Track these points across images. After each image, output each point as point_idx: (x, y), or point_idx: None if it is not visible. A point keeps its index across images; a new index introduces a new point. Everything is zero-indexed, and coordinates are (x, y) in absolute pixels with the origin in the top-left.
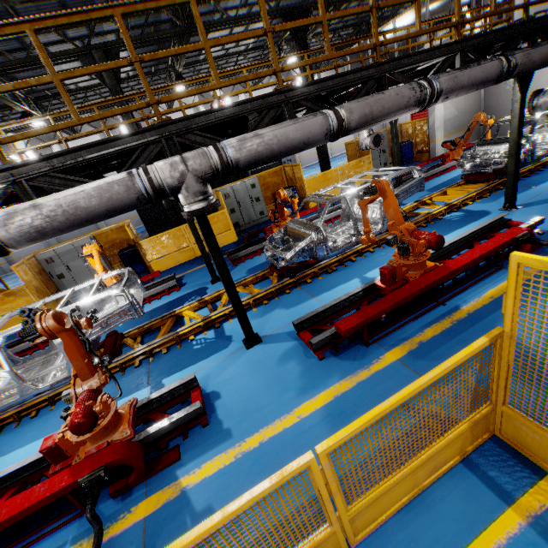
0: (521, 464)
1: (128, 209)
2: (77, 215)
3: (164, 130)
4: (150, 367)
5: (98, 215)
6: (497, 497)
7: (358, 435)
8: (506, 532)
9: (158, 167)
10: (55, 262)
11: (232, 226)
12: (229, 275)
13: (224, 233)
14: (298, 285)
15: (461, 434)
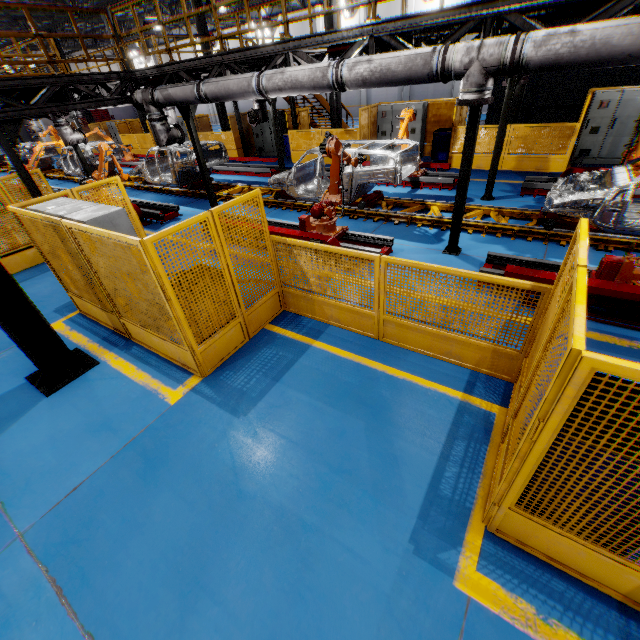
0: (501, 397)
1: (418, 81)
2: (386, 76)
3: (491, 8)
4: (380, 226)
5: (398, 80)
6: (464, 388)
7: (406, 269)
8: (446, 392)
9: (457, 49)
10: (387, 118)
11: (570, 151)
12: (466, 178)
13: (553, 155)
14: (546, 240)
15: (482, 350)
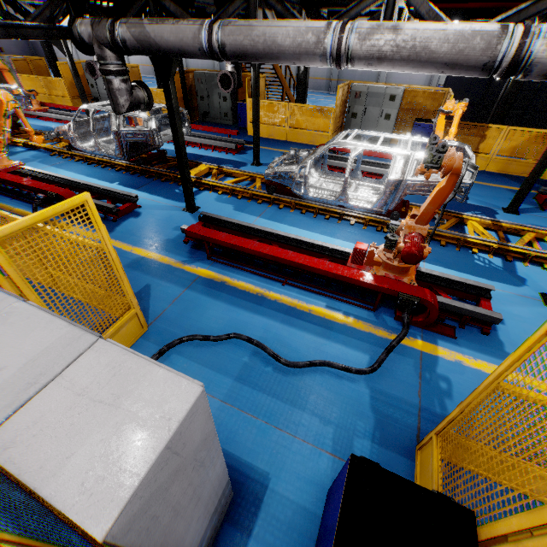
0: None
1: None
2: None
3: None
4: None
5: None
6: None
7: None
8: None
9: None
10: (360, 99)
11: None
12: None
13: None
14: None
15: None
